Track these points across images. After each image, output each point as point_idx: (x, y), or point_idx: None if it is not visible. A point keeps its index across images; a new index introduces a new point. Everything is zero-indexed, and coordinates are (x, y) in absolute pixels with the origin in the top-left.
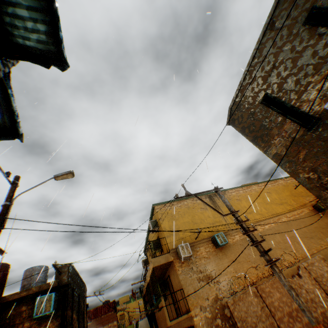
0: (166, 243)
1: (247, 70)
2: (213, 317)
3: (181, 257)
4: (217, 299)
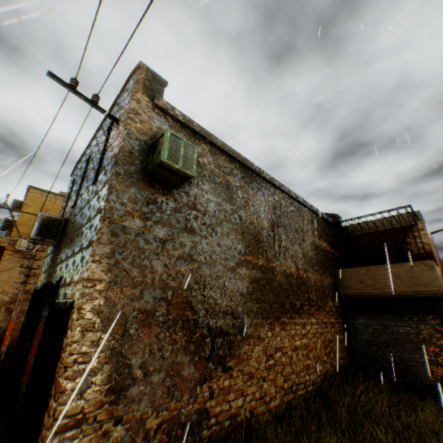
0: (14, 229)
1: (85, 151)
2: (11, 302)
3: (16, 248)
4: (28, 292)
